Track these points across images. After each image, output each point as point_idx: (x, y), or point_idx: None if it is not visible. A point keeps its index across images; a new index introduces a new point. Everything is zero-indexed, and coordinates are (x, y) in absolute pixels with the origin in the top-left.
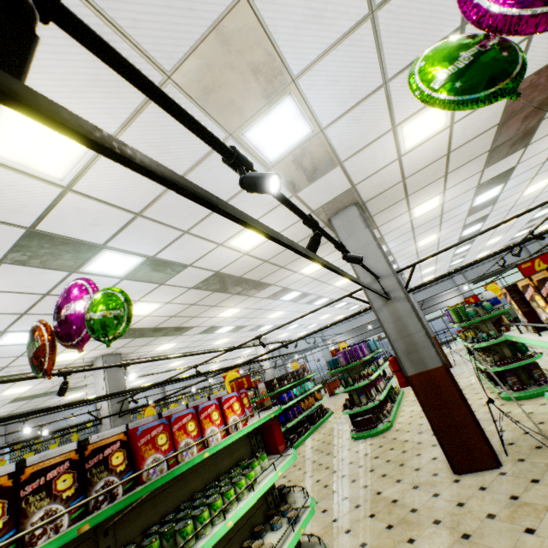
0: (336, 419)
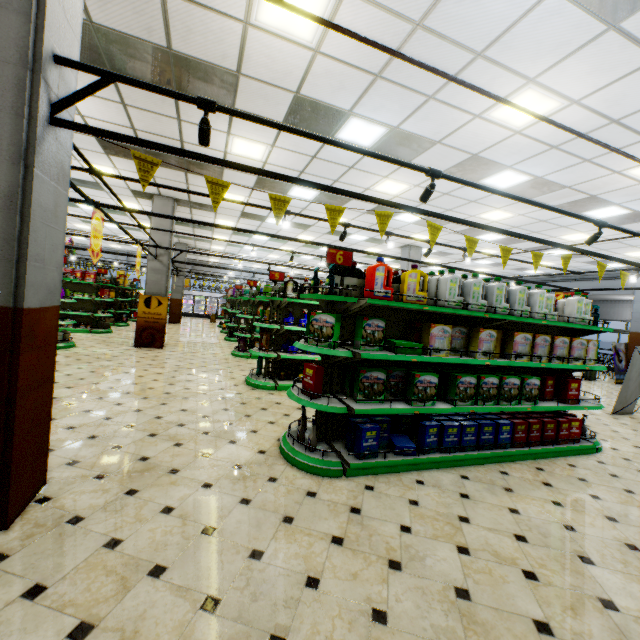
0: None
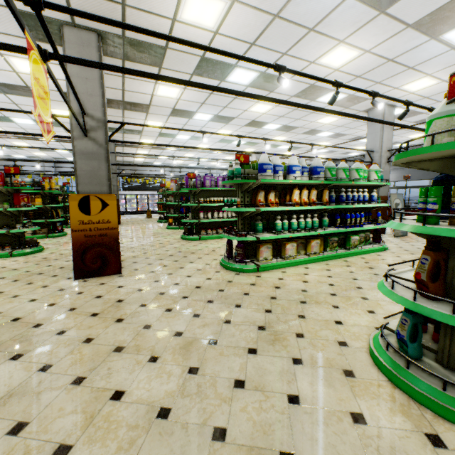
0: None
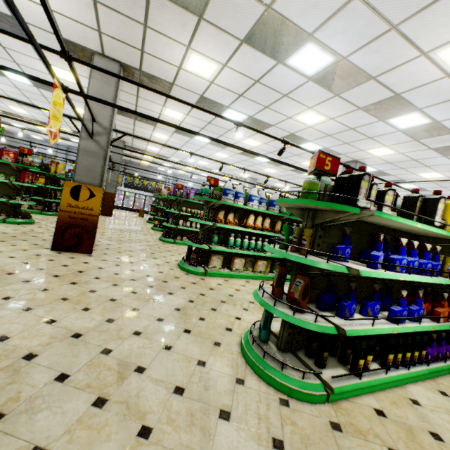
0: None
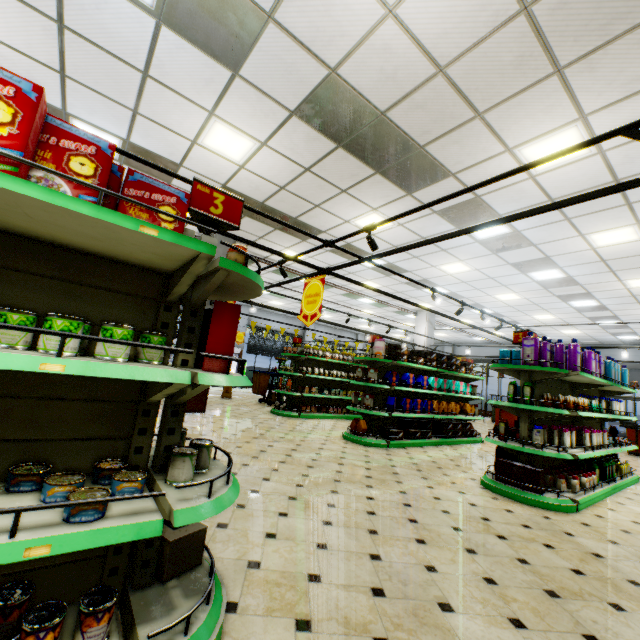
0: (478, 450)
